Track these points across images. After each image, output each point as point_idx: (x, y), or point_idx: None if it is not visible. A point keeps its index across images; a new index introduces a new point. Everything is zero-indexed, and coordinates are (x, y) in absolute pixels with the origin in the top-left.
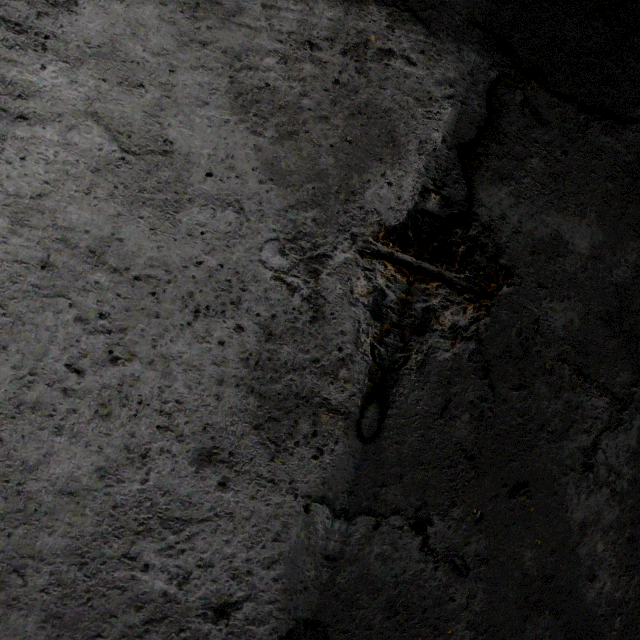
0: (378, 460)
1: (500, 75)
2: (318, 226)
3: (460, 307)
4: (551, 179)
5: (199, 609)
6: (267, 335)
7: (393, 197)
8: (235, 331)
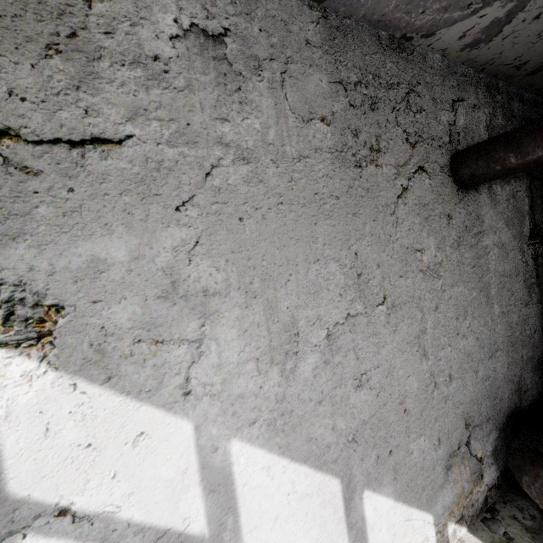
0: (541, 289)
1: (530, 182)
2: (521, 245)
3: (540, 247)
4: (541, 204)
5: (533, 333)
6: (524, 275)
7: (527, 229)
8: (520, 277)
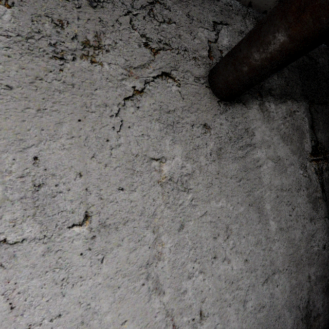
0: (328, 204)
1: (309, 105)
2: (302, 160)
3: (324, 164)
4: (323, 125)
5: (322, 249)
6: (307, 189)
7: (308, 146)
8: (303, 191)
